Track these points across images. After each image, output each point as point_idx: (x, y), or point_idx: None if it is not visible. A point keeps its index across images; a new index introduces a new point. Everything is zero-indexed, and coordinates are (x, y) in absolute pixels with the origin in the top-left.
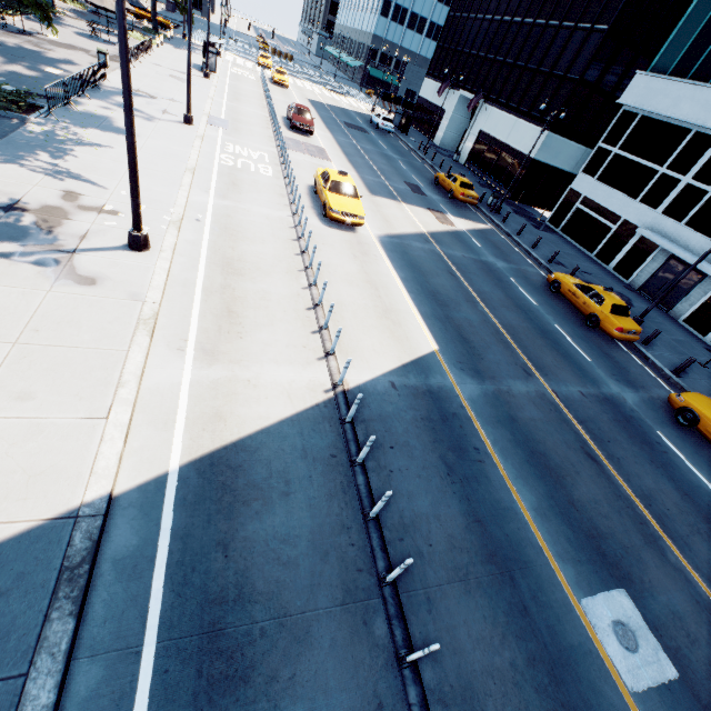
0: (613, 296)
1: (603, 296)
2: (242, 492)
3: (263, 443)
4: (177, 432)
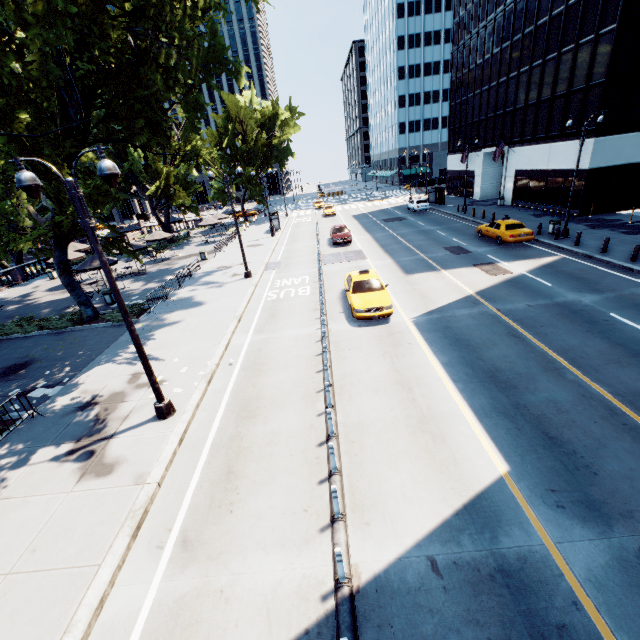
0: None
1: None
2: None
3: None
4: None
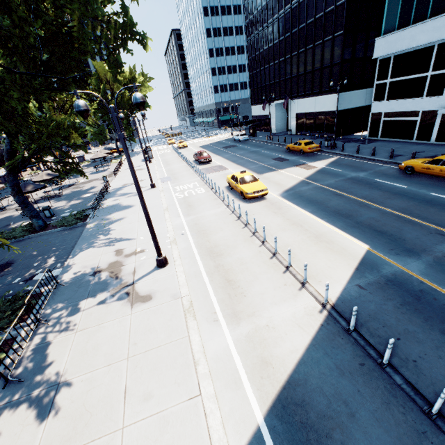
0: None
1: None
2: (319, 426)
3: (306, 373)
4: (246, 387)
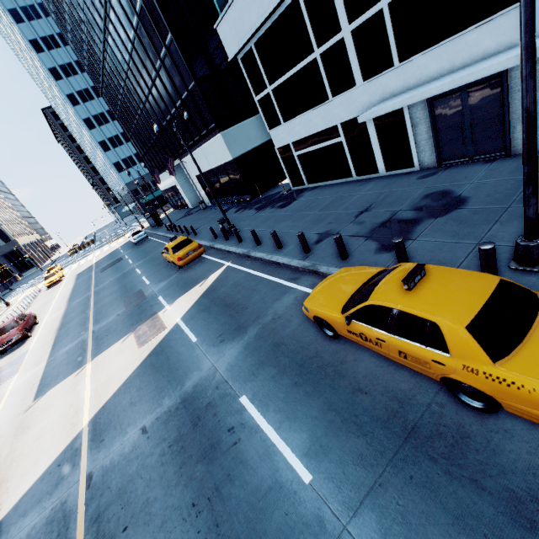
0: (441, 283)
1: (422, 316)
2: None
3: None
4: None
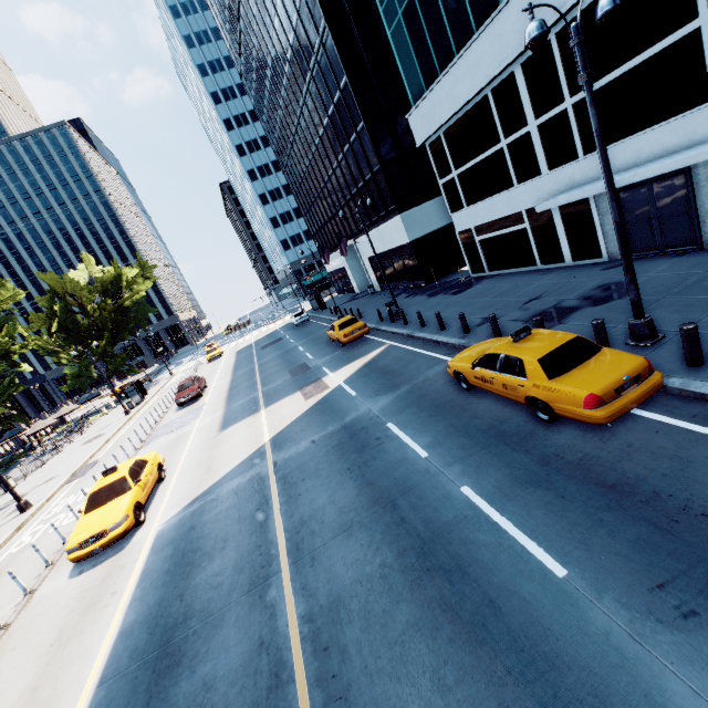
0: (537, 338)
1: (515, 355)
2: None
3: None
4: None
